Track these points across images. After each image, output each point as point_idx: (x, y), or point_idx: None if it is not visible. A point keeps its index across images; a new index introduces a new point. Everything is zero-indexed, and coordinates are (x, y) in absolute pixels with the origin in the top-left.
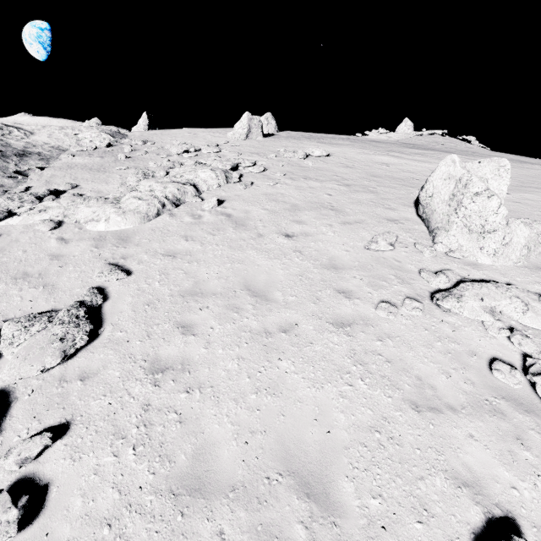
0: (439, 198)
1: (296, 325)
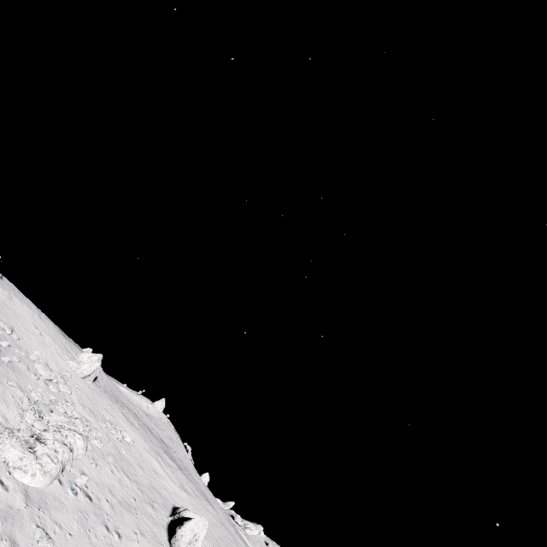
0: (185, 539)
1: None
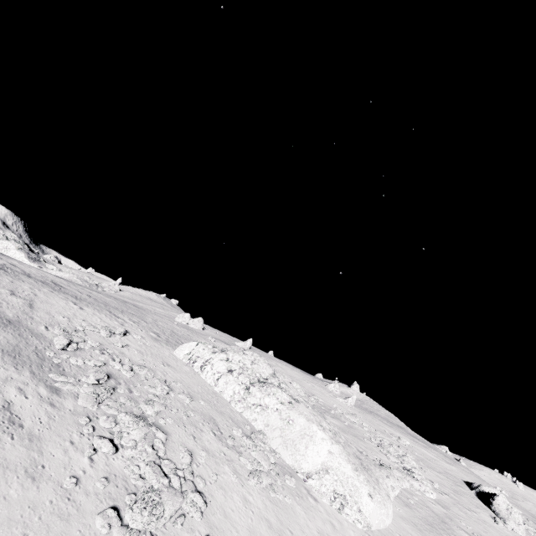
0: (501, 507)
1: None
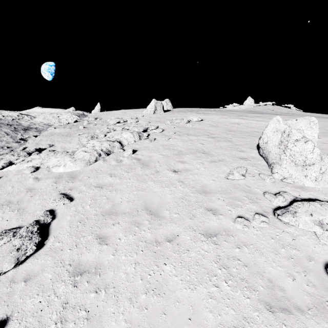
0: (271, 143)
1: (177, 236)
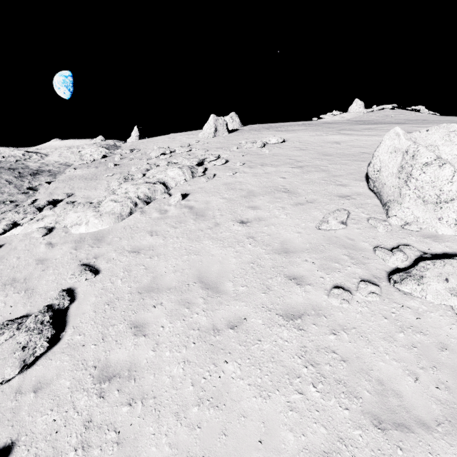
0: (387, 171)
1: (244, 320)
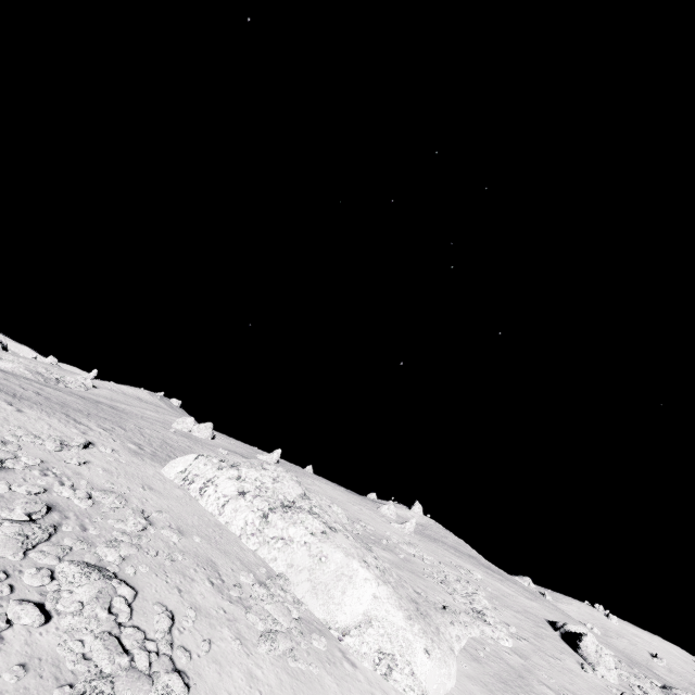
0: (590, 649)
1: None
